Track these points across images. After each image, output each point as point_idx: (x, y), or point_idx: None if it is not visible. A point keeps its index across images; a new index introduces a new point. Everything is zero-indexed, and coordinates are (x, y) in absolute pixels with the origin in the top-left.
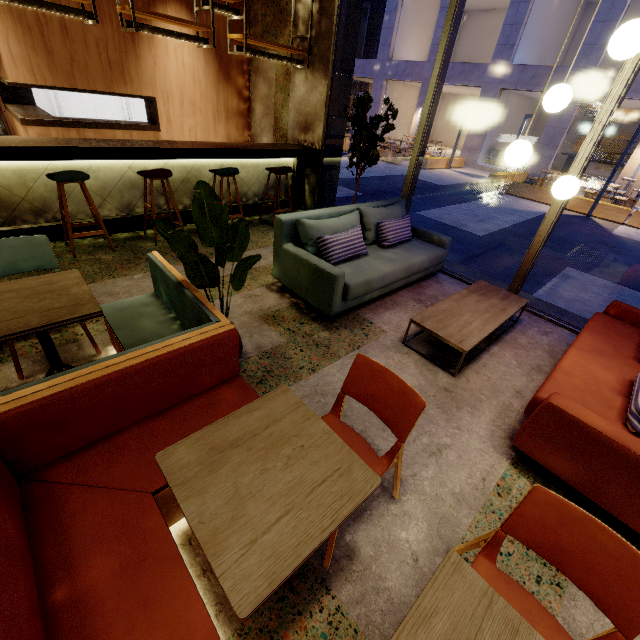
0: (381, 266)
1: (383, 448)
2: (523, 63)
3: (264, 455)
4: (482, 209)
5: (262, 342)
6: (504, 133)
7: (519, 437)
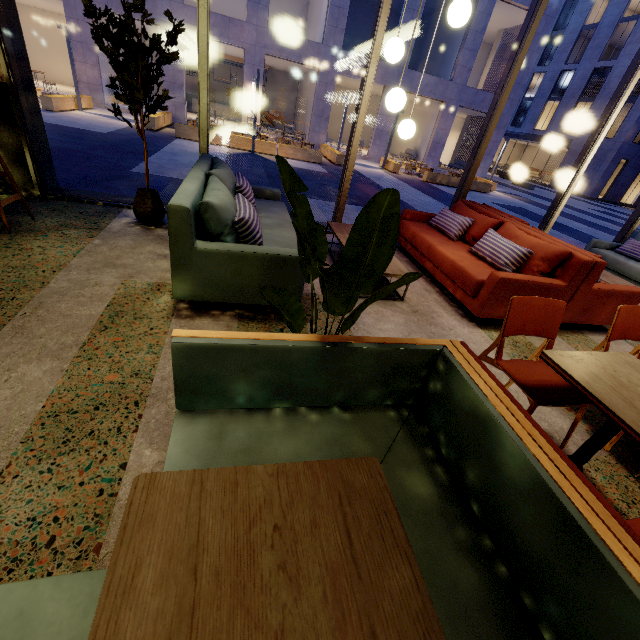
0: (287, 234)
1: None
2: None
3: (634, 393)
4: (181, 157)
5: None
6: None
7: (483, 310)
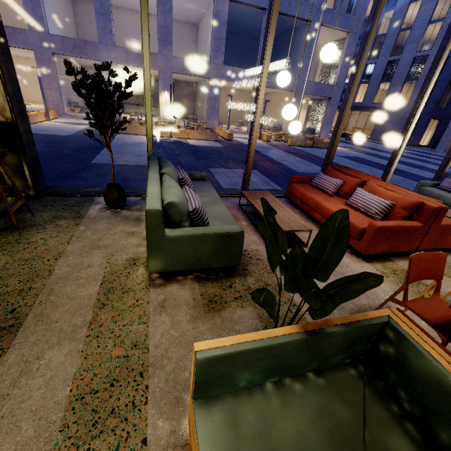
0: (220, 209)
1: (367, 302)
2: (56, 34)
3: None
4: (124, 147)
5: (249, 325)
6: (70, 88)
7: (367, 249)
